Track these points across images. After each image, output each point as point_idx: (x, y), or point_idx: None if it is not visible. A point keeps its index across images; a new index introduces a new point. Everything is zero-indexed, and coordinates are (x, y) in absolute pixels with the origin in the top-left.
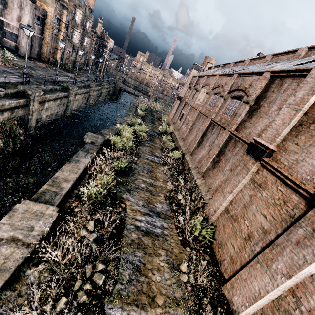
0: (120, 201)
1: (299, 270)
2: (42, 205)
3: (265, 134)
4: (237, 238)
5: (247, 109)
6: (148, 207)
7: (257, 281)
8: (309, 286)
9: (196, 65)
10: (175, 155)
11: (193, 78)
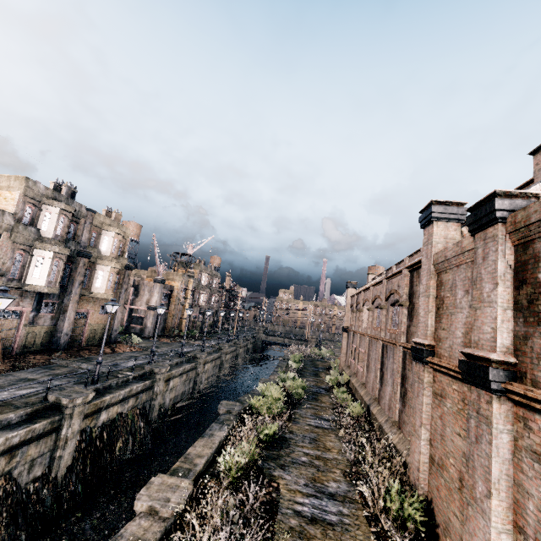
0: (270, 479)
1: (490, 474)
2: (176, 478)
3: (419, 331)
4: (454, 496)
5: (405, 311)
6: (314, 487)
7: (477, 538)
8: (519, 498)
9: (350, 282)
10: (353, 410)
11: (352, 299)
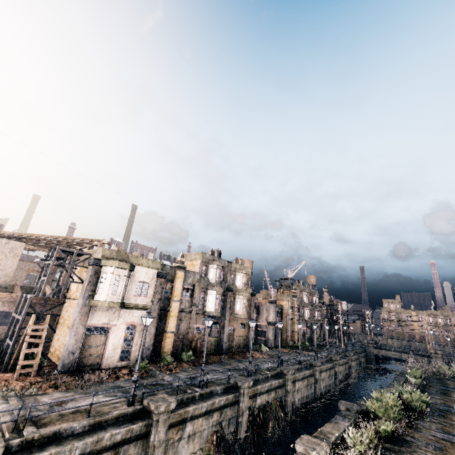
0: None
1: None
2: (317, 439)
3: None
4: None
5: None
6: None
7: None
8: None
9: None
10: None
11: None
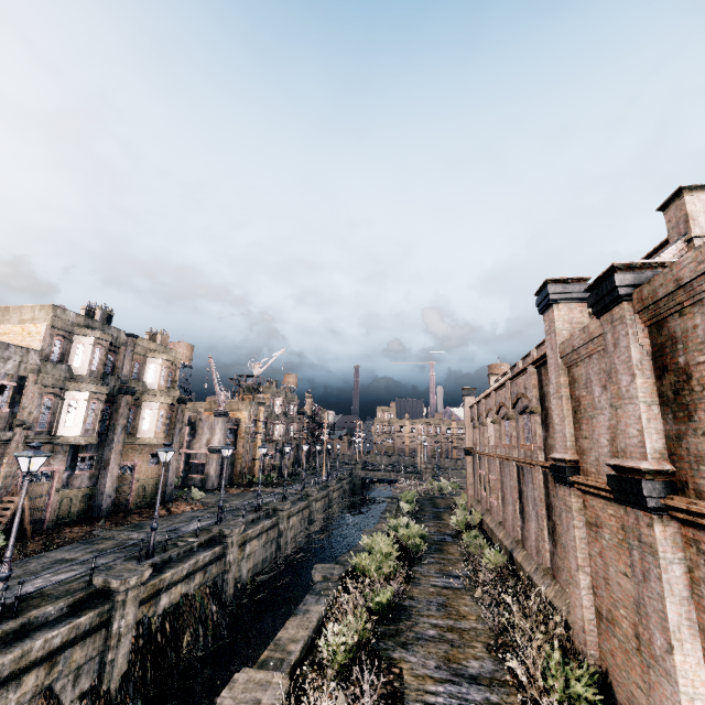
0: (390, 664)
1: (667, 621)
2: (266, 672)
3: (557, 443)
4: (633, 660)
5: (538, 420)
6: (448, 669)
7: None
8: None
9: (465, 389)
10: (490, 559)
11: (471, 410)
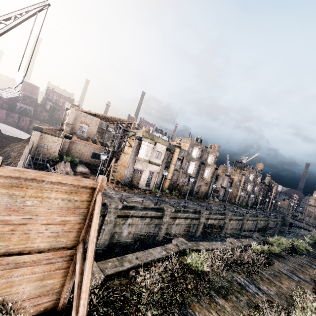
0: (271, 260)
1: None
2: (237, 241)
3: None
4: None
5: None
6: (291, 271)
7: None
8: None
9: None
10: None
11: None
